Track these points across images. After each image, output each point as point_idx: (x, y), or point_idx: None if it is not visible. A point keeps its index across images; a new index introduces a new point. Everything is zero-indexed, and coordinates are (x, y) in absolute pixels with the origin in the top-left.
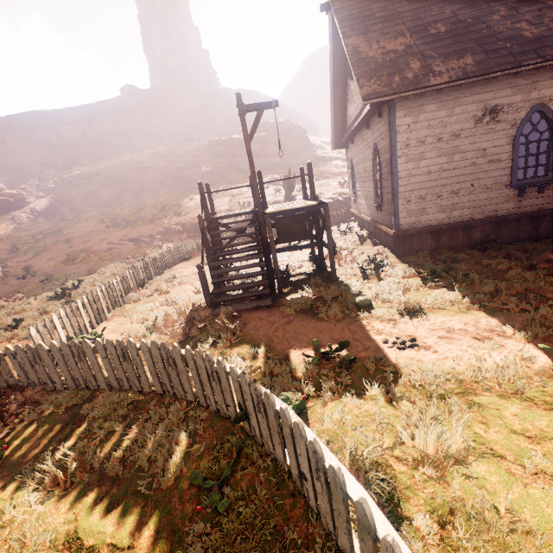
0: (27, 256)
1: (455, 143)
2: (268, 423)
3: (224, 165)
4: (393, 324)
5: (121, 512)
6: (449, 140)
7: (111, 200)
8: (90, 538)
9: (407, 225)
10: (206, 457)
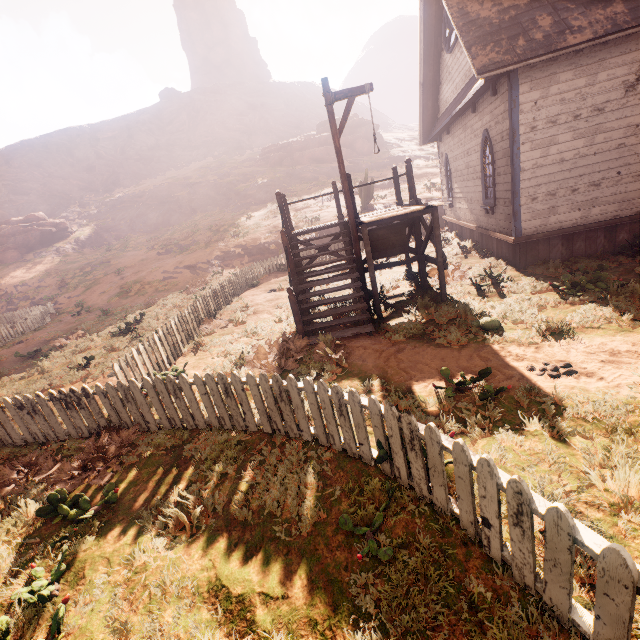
0: (77, 290)
1: (598, 119)
2: (423, 463)
3: (283, 175)
4: (535, 348)
5: (263, 560)
6: (589, 116)
7: (158, 223)
8: (236, 586)
9: (531, 229)
10: (344, 501)
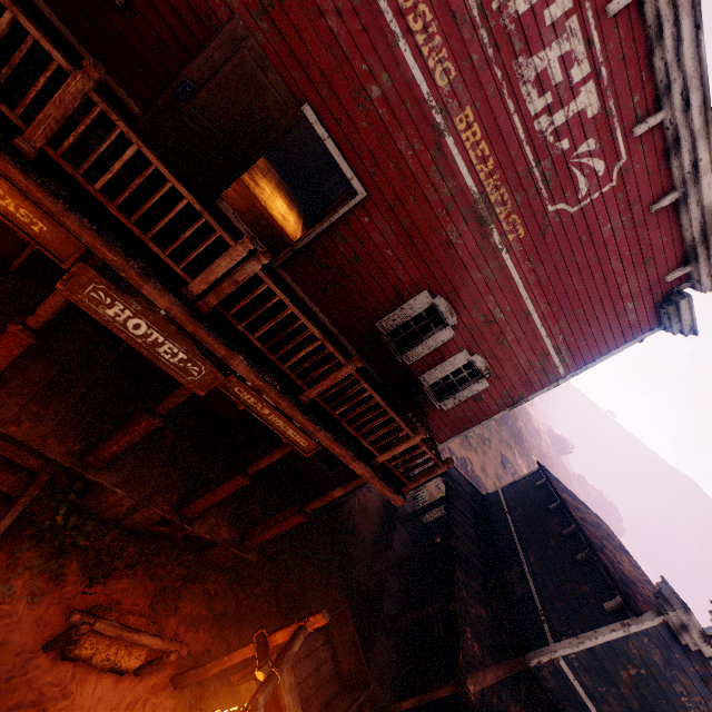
0: None
1: None
2: None
3: None
4: None
5: None
6: None
7: None
8: None
9: None
10: None
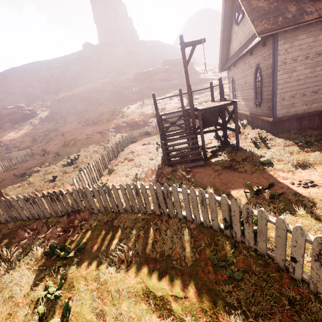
0: (42, 143)
1: (318, 59)
2: (252, 229)
3: (145, 87)
4: (292, 173)
5: (170, 278)
6: (313, 57)
7: (82, 110)
8: (158, 292)
9: (281, 114)
10: (207, 249)
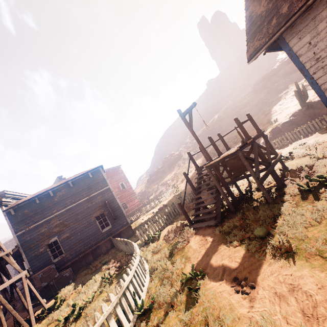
0: (179, 181)
1: None
2: (124, 308)
3: (264, 95)
4: (259, 263)
5: None
6: None
7: (209, 143)
8: None
9: None
10: None
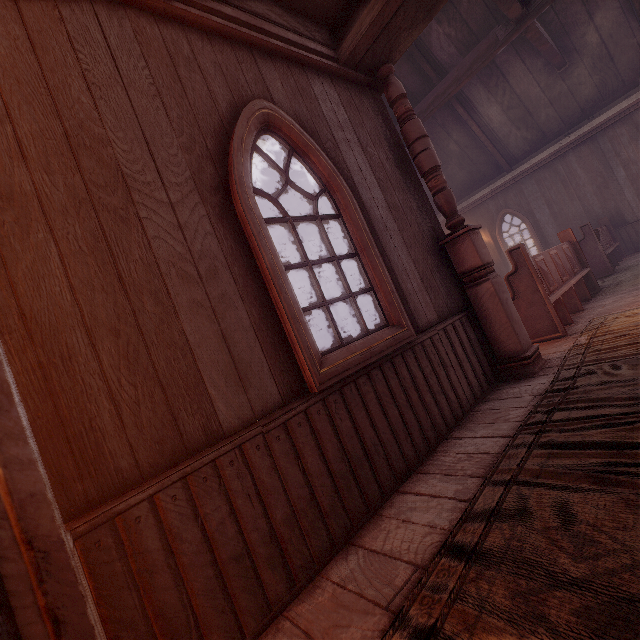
0: None
1: None
2: None
3: None
4: None
5: None
6: None
7: None
8: None
9: None
10: None
